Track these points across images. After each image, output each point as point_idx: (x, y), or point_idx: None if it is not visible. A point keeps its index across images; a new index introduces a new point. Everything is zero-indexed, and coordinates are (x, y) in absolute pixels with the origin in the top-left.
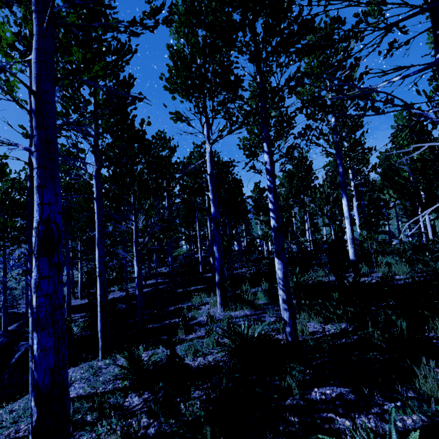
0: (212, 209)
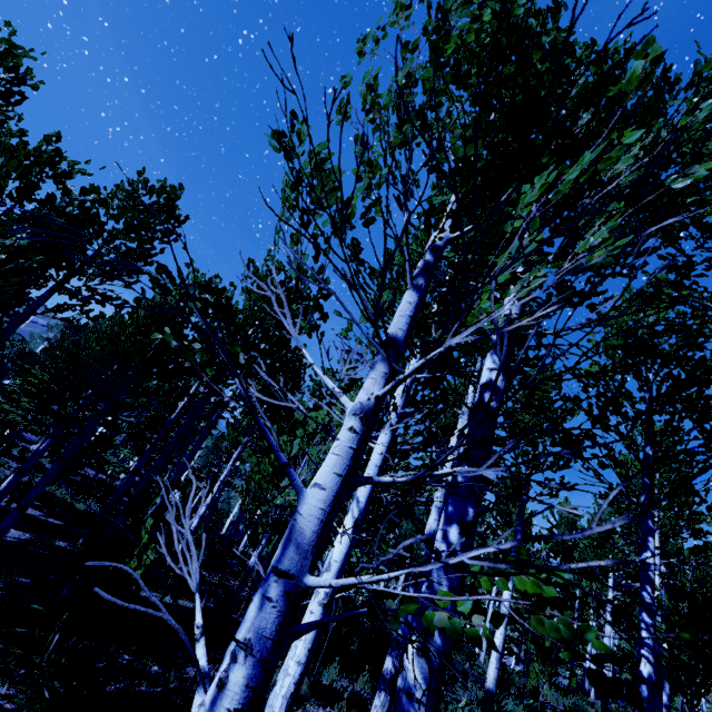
0: (436, 525)
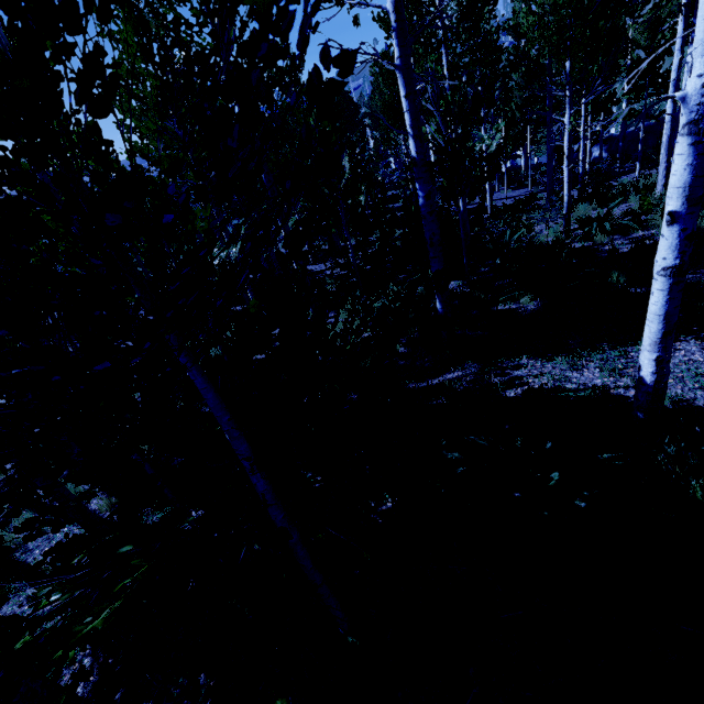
0: None
